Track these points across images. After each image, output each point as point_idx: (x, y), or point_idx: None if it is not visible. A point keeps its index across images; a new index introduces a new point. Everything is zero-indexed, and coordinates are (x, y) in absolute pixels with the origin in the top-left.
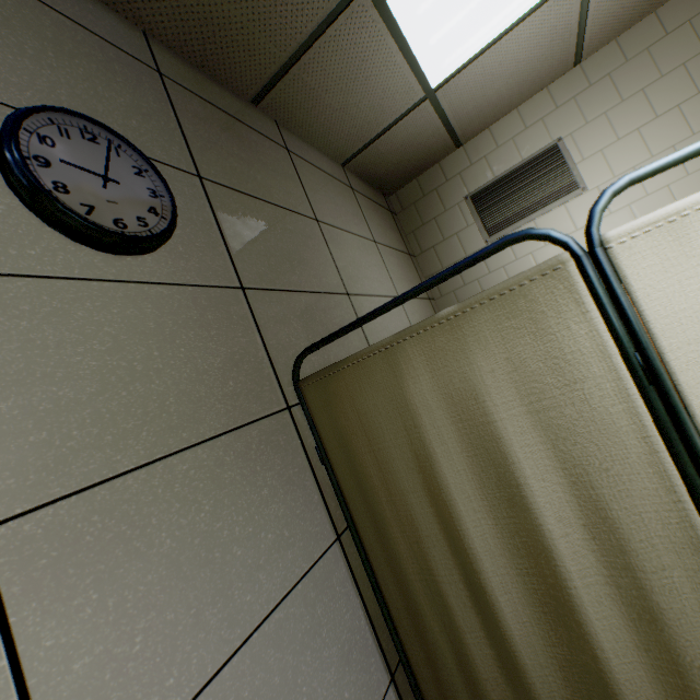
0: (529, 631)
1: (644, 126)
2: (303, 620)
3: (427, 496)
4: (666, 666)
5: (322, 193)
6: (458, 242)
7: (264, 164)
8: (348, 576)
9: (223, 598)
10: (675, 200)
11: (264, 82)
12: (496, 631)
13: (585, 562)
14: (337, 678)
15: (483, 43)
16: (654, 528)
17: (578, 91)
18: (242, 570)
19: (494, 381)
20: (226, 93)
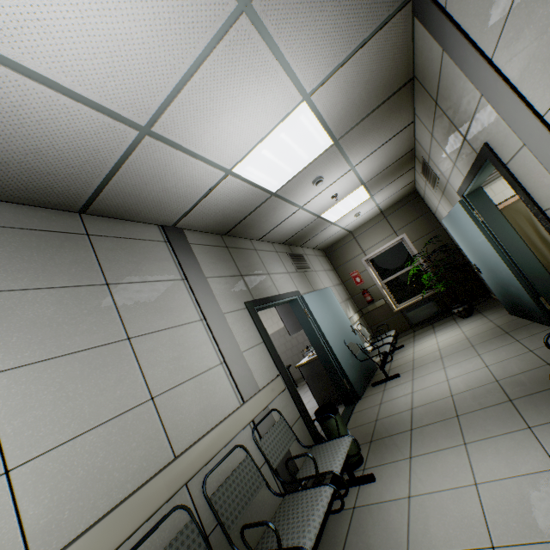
0: None
1: None
2: None
3: (528, 226)
4: None
5: None
6: None
7: None
8: None
9: None
10: None
11: None
12: (548, 245)
13: None
14: None
15: None
16: None
17: None
18: None
19: None
20: None
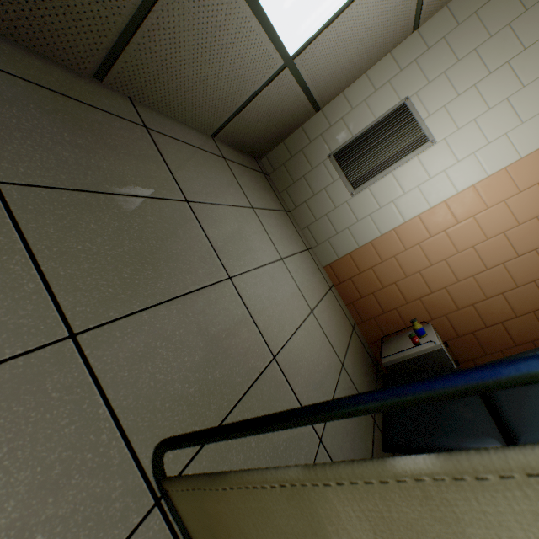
0: None
1: (480, 82)
2: None
3: None
4: None
5: (191, 168)
6: (327, 196)
7: (112, 148)
8: None
9: None
10: (513, 146)
11: (102, 53)
12: None
13: None
14: None
15: (336, 7)
16: None
17: (418, 54)
18: None
19: None
20: (55, 67)
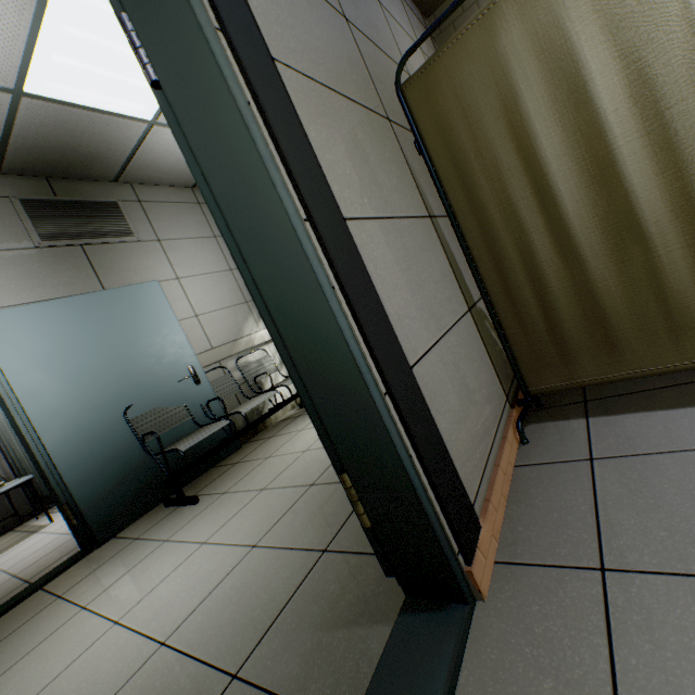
0: (580, 207)
1: None
2: (419, 238)
3: (509, 135)
4: (674, 178)
5: None
6: None
7: None
8: (438, 241)
9: (379, 189)
10: None
11: None
12: (555, 218)
13: (627, 128)
14: (440, 280)
15: None
16: (680, 73)
17: None
18: (384, 184)
19: (573, 2)
20: None
